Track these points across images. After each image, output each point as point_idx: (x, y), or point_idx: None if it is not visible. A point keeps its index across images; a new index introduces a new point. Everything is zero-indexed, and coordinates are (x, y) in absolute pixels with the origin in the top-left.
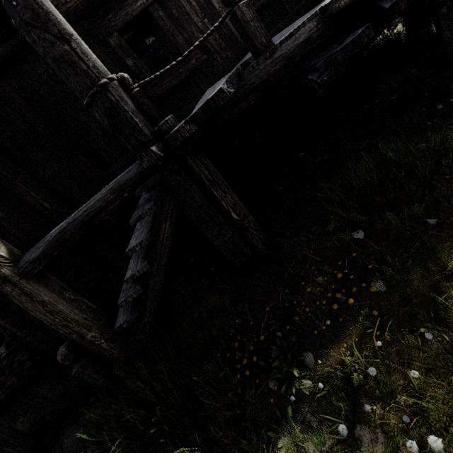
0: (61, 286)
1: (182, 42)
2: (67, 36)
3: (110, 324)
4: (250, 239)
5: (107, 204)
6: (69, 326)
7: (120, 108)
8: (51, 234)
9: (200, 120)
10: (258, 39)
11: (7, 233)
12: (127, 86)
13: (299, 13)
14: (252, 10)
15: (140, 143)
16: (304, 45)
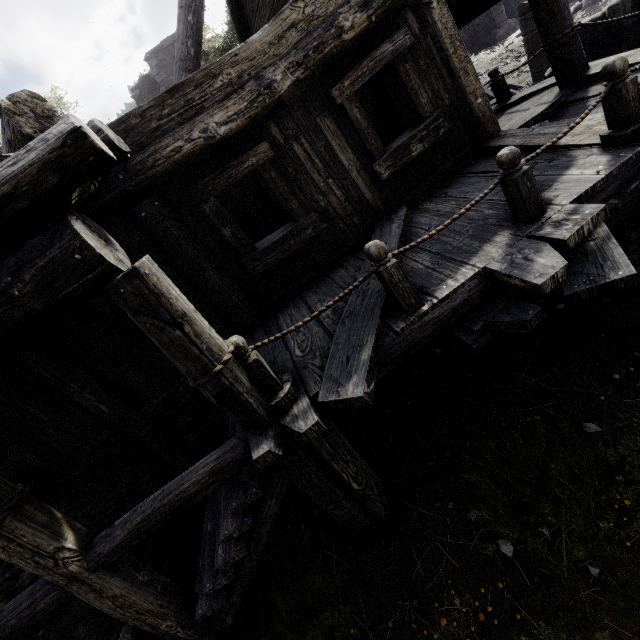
0: (134, 565)
1: (297, 208)
2: (180, 319)
3: (188, 604)
4: (371, 508)
5: (204, 488)
6: (142, 619)
7: (234, 391)
8: (132, 521)
9: (329, 407)
10: (406, 301)
11: (47, 438)
12: (242, 355)
13: (450, 170)
14: (402, 271)
15: (252, 420)
16: (460, 308)
